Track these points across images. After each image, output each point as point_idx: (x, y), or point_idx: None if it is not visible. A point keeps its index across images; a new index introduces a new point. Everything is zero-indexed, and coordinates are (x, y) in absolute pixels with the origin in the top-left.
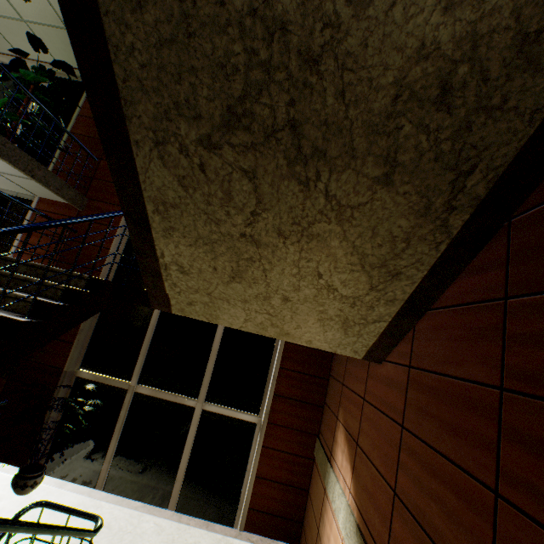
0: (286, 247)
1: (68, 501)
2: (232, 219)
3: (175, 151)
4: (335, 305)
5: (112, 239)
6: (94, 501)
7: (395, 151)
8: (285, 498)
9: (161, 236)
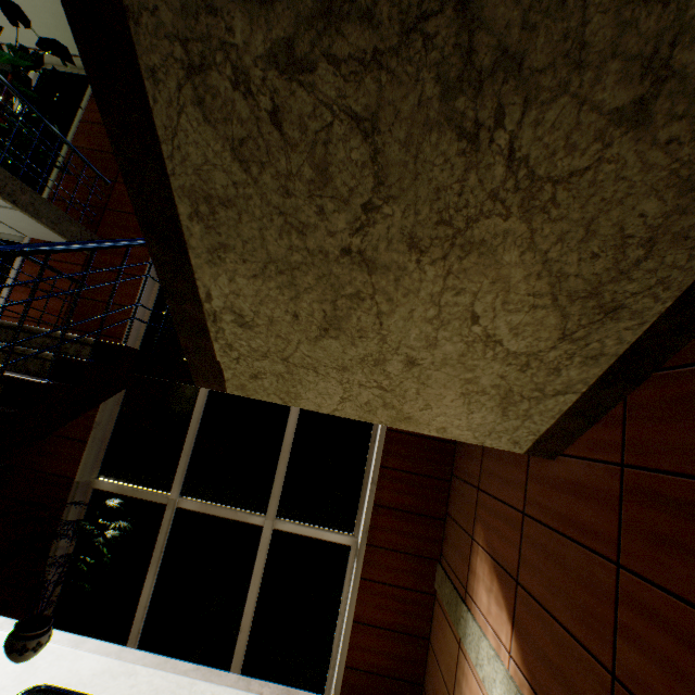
0: (421, 270)
1: (87, 668)
2: (328, 222)
3: (225, 85)
4: (493, 369)
5: (136, 293)
6: (125, 665)
7: (672, 42)
8: (396, 651)
9: (206, 263)
